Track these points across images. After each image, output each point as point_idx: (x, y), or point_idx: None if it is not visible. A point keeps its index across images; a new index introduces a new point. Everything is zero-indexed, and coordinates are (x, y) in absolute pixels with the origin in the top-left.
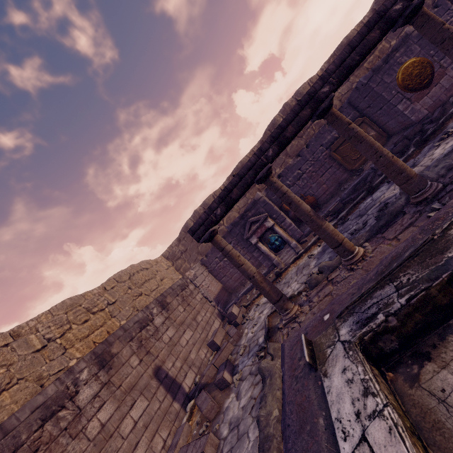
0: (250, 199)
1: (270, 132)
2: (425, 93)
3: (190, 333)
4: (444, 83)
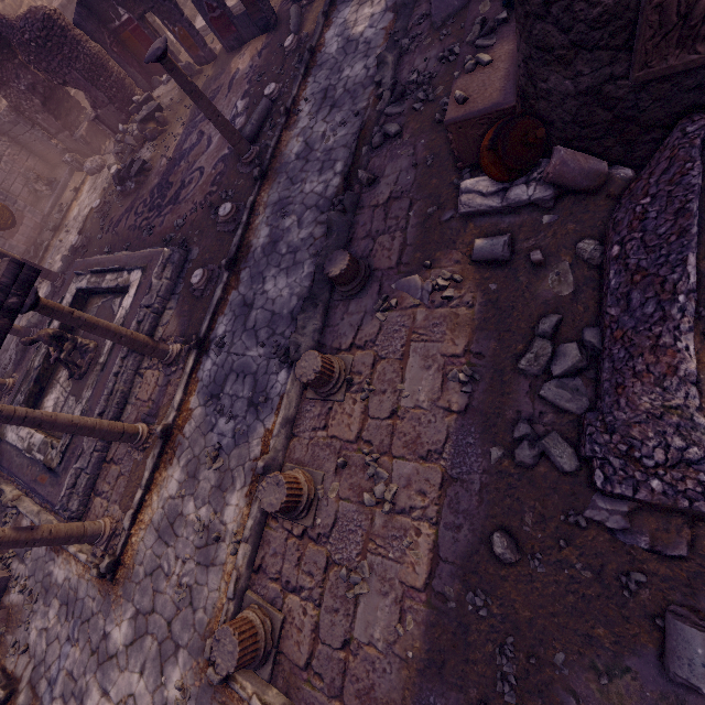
0: None
1: None
2: (16, 231)
3: None
4: (28, 223)
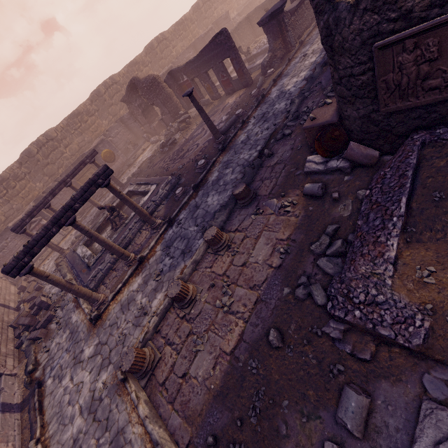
0: (15, 204)
1: (27, 157)
2: (113, 164)
3: None
4: (120, 161)
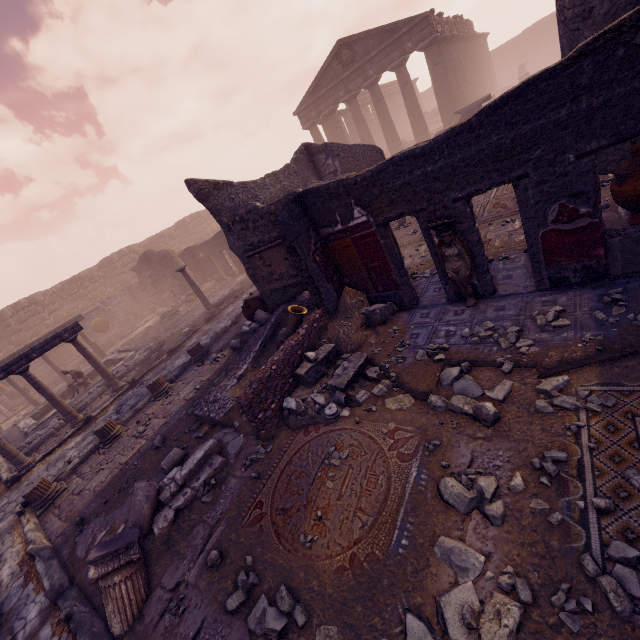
0: None
1: None
2: (105, 334)
3: None
4: (113, 332)
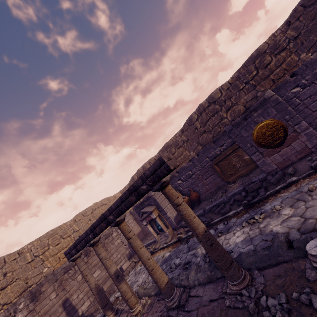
0: None
1: (187, 124)
2: (277, 150)
3: (98, 272)
4: (295, 146)
